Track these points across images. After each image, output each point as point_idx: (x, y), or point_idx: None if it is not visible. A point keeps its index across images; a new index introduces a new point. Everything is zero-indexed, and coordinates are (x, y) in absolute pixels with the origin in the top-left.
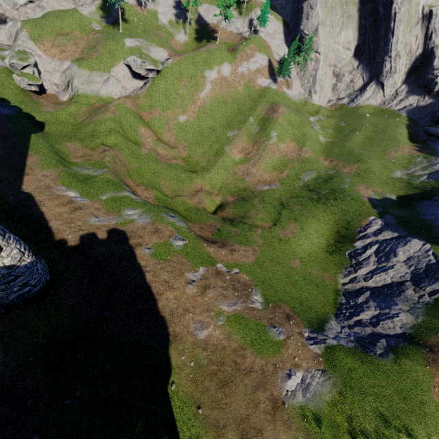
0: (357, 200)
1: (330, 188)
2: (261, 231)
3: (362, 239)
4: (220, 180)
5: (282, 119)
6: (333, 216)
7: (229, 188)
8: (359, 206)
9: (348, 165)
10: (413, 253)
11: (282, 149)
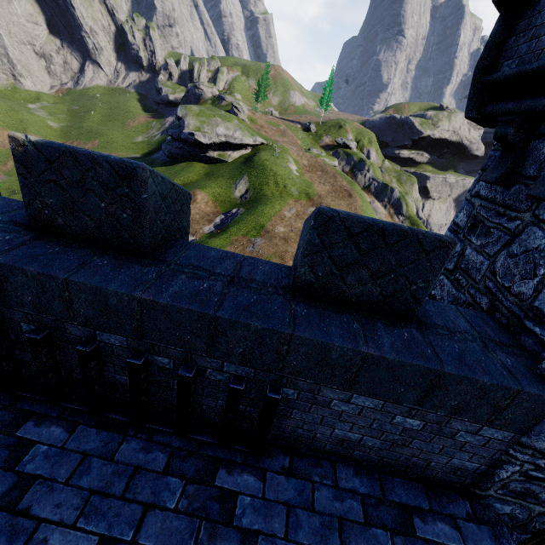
0: None
1: None
2: None
3: None
4: None
5: None
6: None
7: None
8: None
9: (89, 142)
10: None
11: None
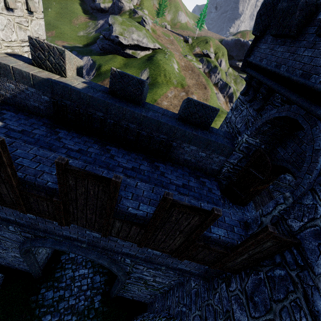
0: None
1: None
2: None
3: None
4: None
5: None
6: None
7: None
8: None
9: (49, 31)
10: (85, 63)
11: None
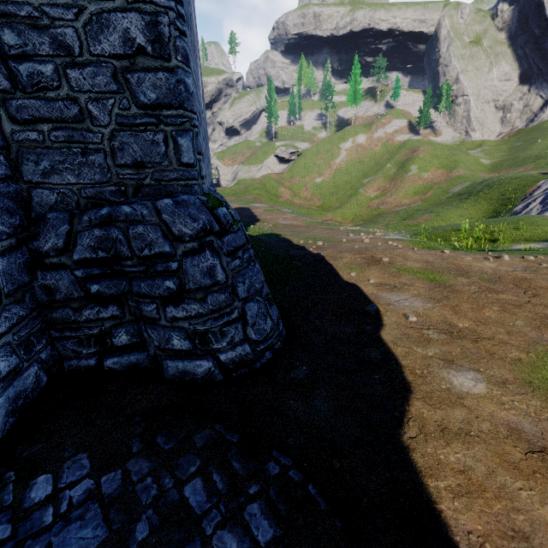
0: (520, 177)
1: (486, 184)
2: (385, 224)
3: (525, 201)
4: (352, 213)
5: (423, 154)
6: (487, 202)
7: (362, 218)
8: (523, 180)
9: (521, 167)
10: None
11: (425, 177)
